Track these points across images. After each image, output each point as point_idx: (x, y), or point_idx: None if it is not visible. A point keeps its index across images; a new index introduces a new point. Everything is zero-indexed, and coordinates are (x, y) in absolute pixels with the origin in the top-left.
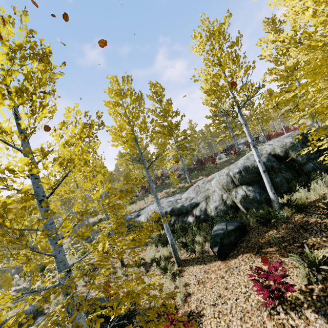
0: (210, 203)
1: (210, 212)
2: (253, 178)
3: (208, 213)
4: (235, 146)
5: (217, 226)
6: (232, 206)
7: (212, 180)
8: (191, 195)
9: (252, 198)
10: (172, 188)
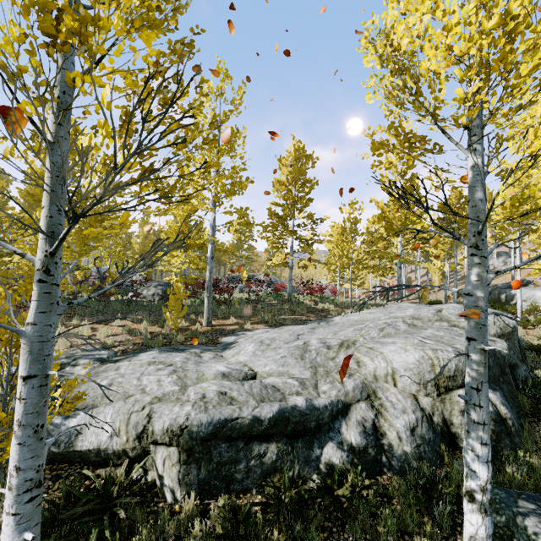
0: (392, 413)
1: (398, 443)
2: (496, 375)
3: (390, 443)
4: (289, 283)
5: (533, 517)
6: (445, 431)
7: (352, 347)
8: (295, 371)
9: (512, 425)
10: (148, 323)
